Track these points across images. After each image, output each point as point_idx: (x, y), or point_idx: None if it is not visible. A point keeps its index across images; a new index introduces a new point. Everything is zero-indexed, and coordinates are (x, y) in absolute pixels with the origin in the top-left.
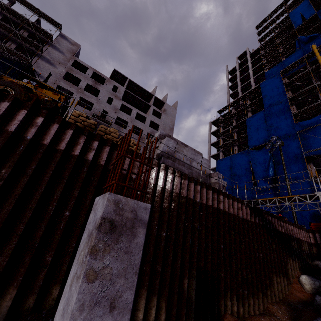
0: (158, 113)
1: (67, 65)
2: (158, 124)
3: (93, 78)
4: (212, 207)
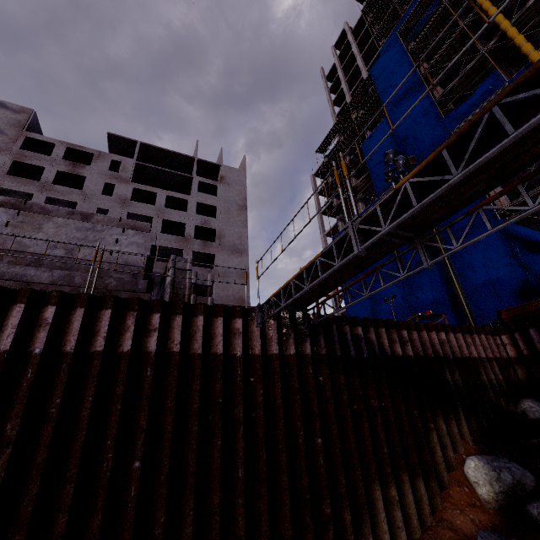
0: (211, 187)
1: (13, 150)
2: (213, 205)
3: (75, 161)
4: (115, 355)
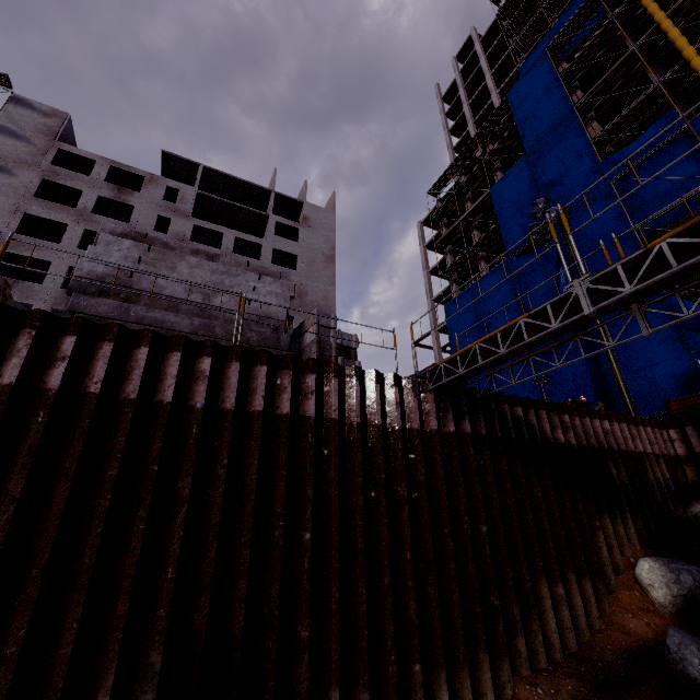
0: (291, 230)
1: (43, 165)
2: (293, 253)
3: (119, 184)
4: (273, 417)
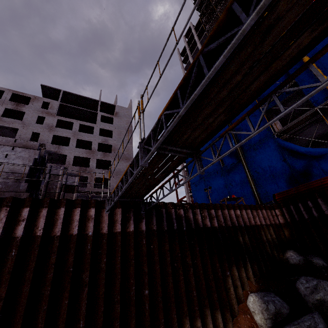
0: (110, 119)
1: None
2: (110, 130)
3: (19, 102)
4: None
